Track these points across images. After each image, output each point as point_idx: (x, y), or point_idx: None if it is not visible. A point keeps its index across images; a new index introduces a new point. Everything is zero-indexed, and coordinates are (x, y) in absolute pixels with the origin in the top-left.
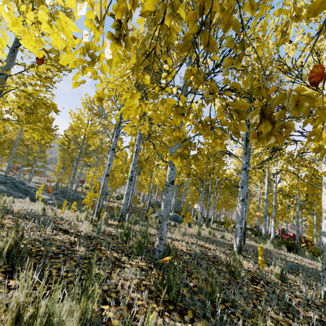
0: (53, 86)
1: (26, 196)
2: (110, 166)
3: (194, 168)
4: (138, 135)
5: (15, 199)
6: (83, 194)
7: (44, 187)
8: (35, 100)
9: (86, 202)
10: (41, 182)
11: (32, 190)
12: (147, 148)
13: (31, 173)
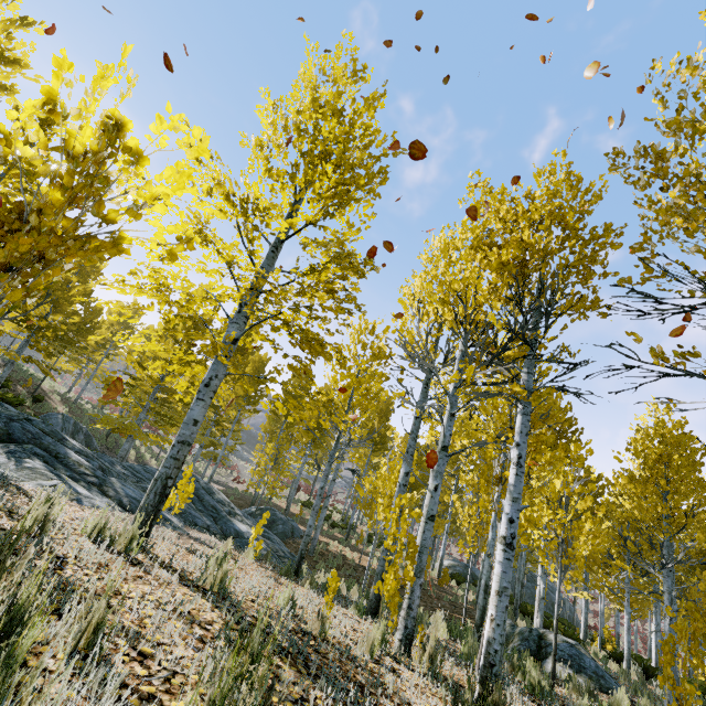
0: (360, 309)
1: (215, 524)
2: (438, 492)
3: (624, 505)
4: (519, 417)
5: (204, 536)
6: (301, 523)
7: (230, 494)
8: (304, 336)
9: (387, 595)
10: (221, 480)
11: (224, 509)
12: (537, 452)
13: (210, 460)
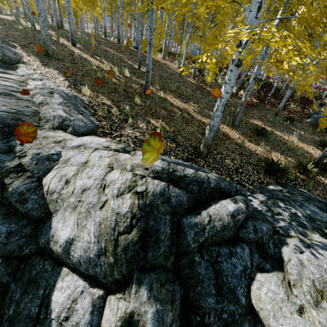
0: None
1: None
2: None
3: None
4: None
5: None
6: None
7: None
8: None
9: None
10: None
11: None
12: None
13: None
